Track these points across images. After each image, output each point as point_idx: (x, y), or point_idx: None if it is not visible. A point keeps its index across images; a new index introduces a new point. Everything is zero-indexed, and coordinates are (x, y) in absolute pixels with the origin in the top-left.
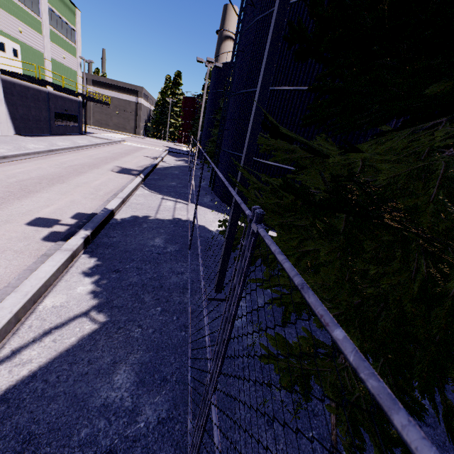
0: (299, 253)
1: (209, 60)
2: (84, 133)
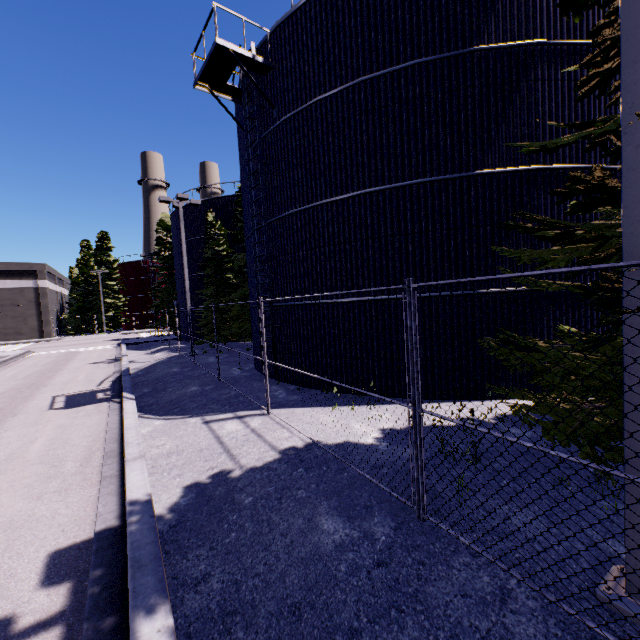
0: None
1: (182, 197)
2: None
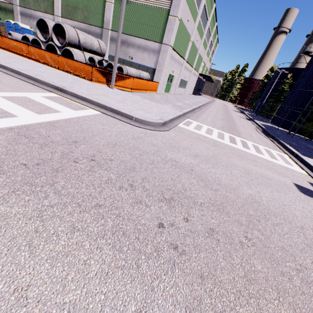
0: (311, 125)
1: (282, 71)
2: (200, 94)
